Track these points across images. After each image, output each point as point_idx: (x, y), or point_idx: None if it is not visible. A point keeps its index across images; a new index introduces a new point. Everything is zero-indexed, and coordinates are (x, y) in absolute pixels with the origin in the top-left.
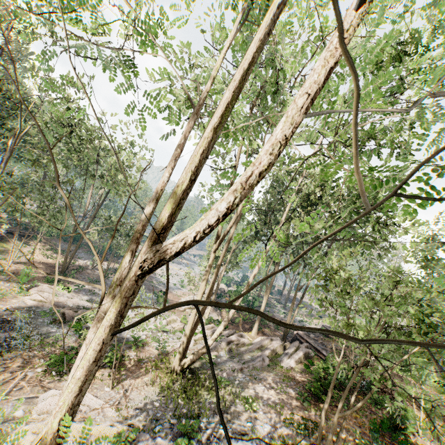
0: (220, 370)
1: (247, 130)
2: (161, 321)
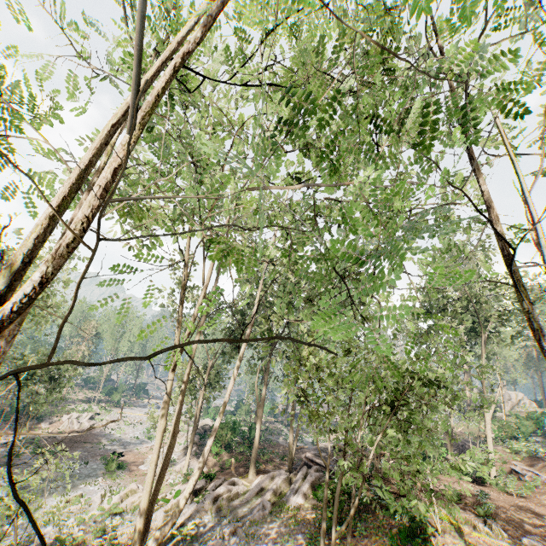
0: (204, 544)
1: (180, 219)
2: (111, 498)
